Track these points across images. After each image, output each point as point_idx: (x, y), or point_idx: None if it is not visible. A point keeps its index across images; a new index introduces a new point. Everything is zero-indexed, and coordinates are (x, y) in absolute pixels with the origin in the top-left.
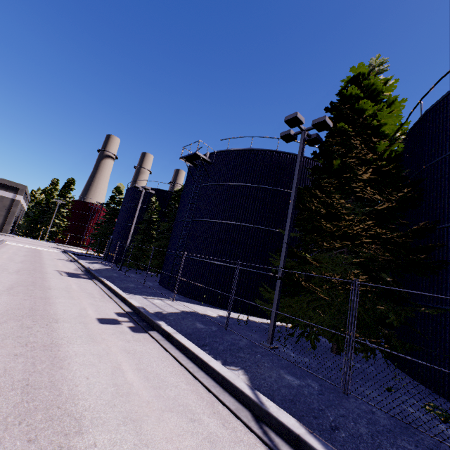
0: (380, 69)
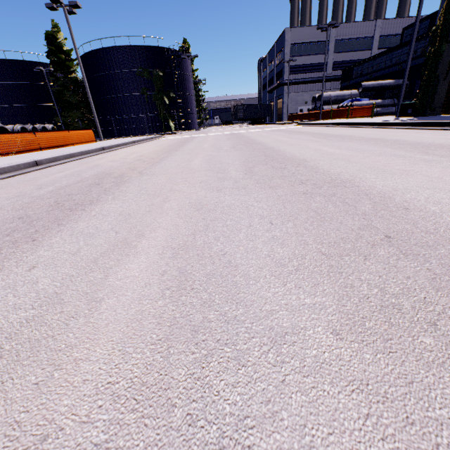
0: (58, 29)
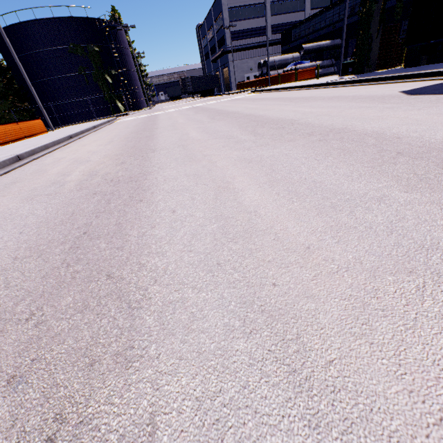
0: None
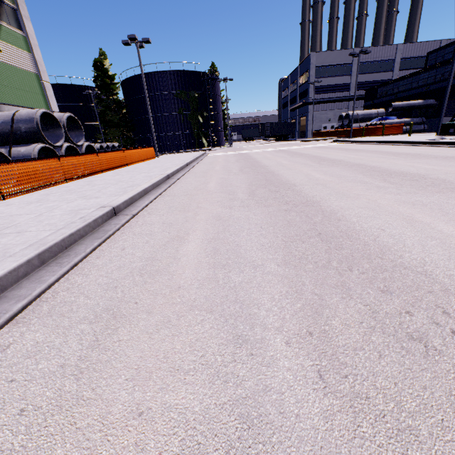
0: (105, 57)
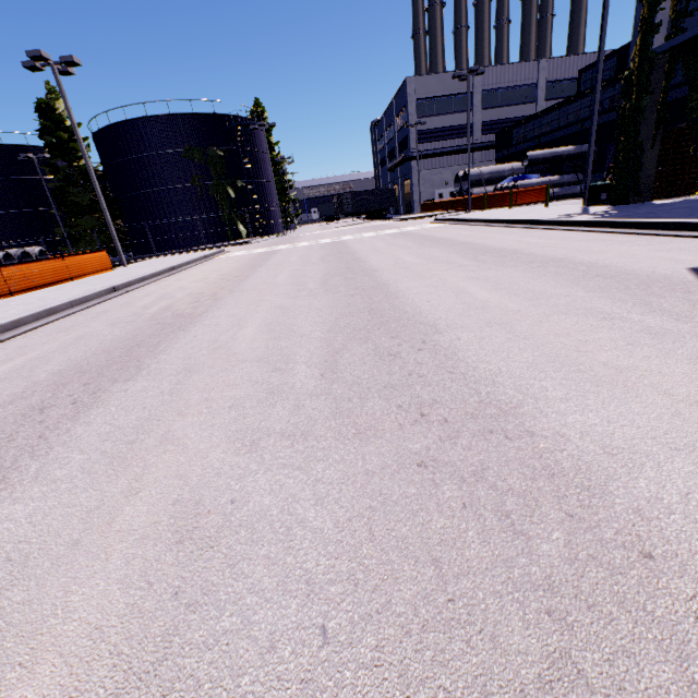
0: (56, 95)
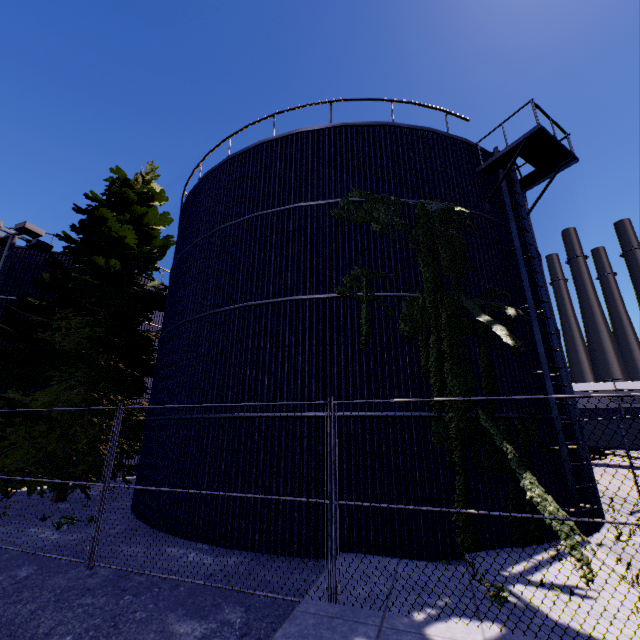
0: (151, 177)
